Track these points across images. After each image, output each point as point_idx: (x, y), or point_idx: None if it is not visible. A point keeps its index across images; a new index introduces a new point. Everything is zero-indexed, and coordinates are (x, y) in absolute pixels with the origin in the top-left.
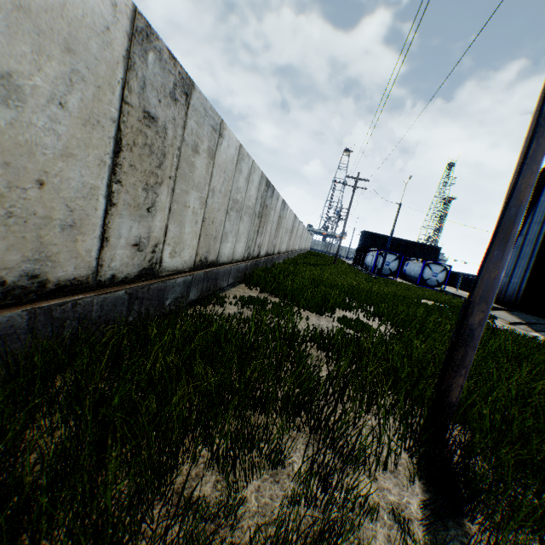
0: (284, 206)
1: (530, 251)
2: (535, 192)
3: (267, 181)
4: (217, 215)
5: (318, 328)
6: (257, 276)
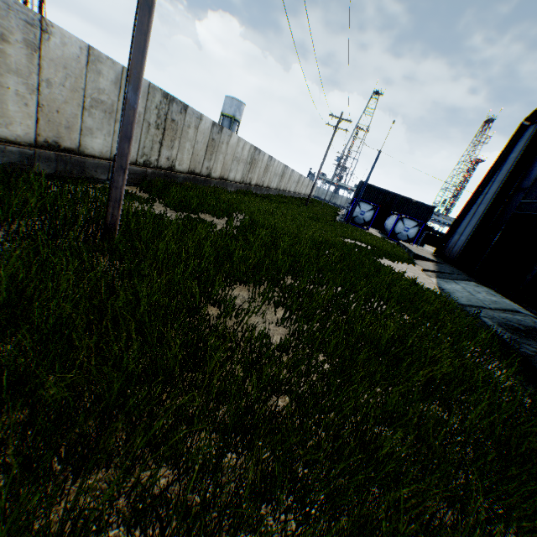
0: (221, 131)
1: (482, 210)
2: (508, 149)
3: (167, 95)
4: (66, 108)
5: None
6: (147, 179)
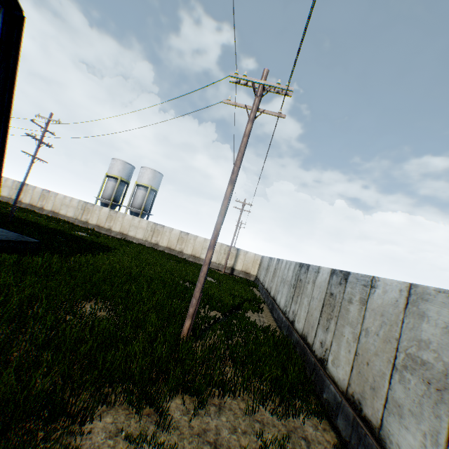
0: None
1: None
2: None
3: None
4: (375, 360)
5: (216, 440)
6: None
